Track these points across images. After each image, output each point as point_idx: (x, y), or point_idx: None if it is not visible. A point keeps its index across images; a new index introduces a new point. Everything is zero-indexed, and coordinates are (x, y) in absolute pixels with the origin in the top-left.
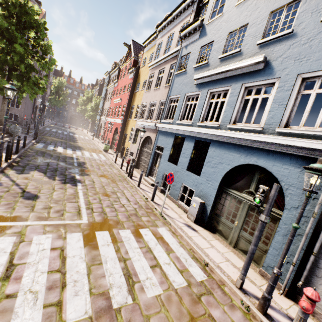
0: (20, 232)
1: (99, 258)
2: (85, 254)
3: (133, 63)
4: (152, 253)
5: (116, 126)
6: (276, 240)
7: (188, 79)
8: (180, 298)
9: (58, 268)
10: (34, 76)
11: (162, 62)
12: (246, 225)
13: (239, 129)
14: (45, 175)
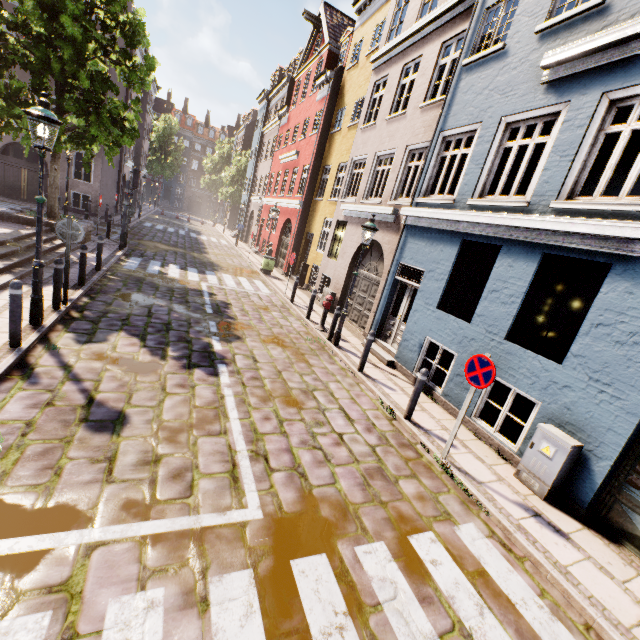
0: (68, 586)
1: None
2: None
3: (326, 60)
4: None
5: (287, 215)
6: None
7: (515, 72)
8: None
9: None
10: (110, 100)
11: (413, 42)
12: None
13: None
14: (142, 344)
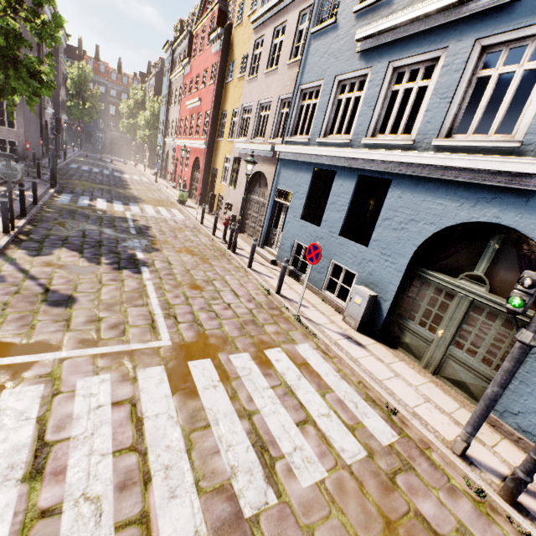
0: (51, 375)
1: (203, 415)
2: (176, 410)
3: (217, 17)
4: (294, 397)
5: (195, 154)
6: (530, 369)
7: (342, 42)
8: (360, 484)
9: (130, 443)
10: (26, 55)
11: (280, 8)
12: (461, 337)
13: (461, 147)
14: (80, 255)
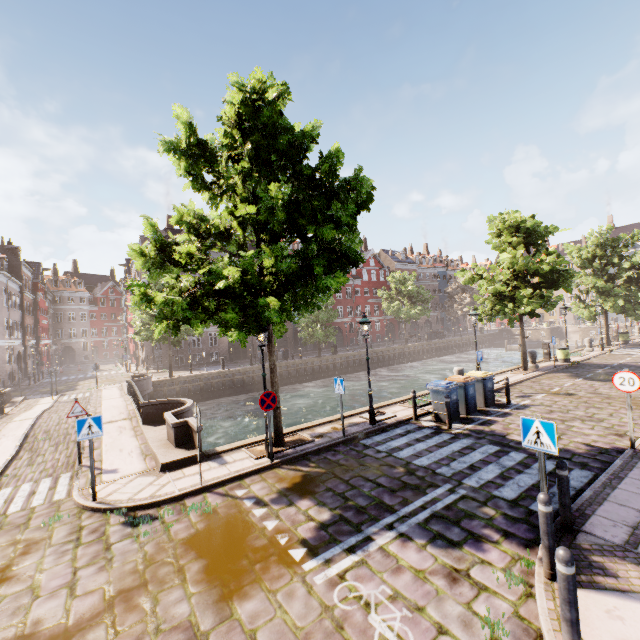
0: None
1: None
2: None
3: None
4: None
5: None
6: None
7: None
8: None
9: None
10: None
11: None
12: None
13: None
14: None
